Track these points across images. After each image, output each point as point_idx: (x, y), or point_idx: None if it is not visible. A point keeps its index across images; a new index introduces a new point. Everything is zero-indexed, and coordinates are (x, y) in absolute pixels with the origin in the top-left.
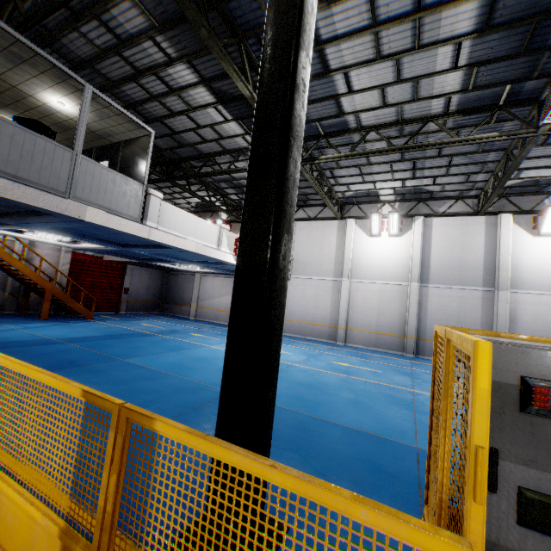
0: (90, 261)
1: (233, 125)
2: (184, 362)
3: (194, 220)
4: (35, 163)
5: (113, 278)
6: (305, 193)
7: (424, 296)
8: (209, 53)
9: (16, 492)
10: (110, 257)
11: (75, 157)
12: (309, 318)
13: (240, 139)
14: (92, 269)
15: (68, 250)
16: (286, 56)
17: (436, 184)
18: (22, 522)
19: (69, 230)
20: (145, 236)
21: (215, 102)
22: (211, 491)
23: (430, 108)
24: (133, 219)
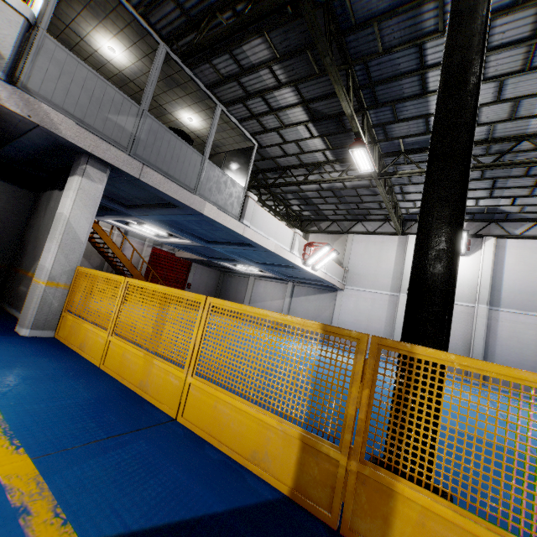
0: (165, 256)
1: (317, 141)
2: (262, 351)
3: (275, 223)
4: (179, 164)
5: (180, 273)
6: (367, 207)
7: (494, 320)
8: (316, 78)
9: (244, 404)
10: (181, 254)
11: (203, 162)
12: (361, 330)
13: (319, 153)
14: (165, 264)
15: (150, 244)
16: (471, 71)
17: (514, 205)
18: (250, 429)
19: (172, 224)
20: (241, 232)
21: (307, 120)
22: (487, 403)
23: (526, 128)
24: (234, 217)
